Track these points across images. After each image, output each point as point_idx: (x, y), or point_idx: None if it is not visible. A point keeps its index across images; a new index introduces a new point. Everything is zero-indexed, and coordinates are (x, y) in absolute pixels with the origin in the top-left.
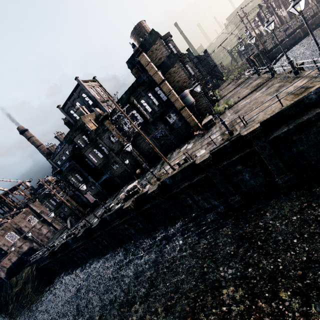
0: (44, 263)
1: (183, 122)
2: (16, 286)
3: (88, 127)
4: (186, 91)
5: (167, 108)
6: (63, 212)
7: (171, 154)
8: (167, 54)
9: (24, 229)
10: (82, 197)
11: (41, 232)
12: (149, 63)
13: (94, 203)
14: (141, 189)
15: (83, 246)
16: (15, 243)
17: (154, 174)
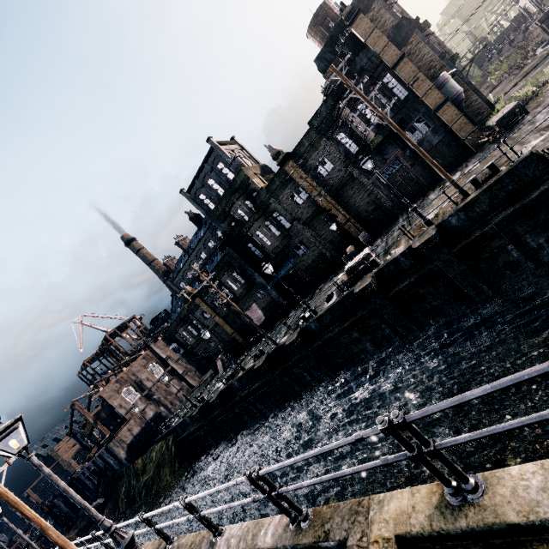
0: (188, 431)
1: (442, 134)
2: (143, 473)
3: (255, 183)
4: (445, 73)
5: (407, 114)
6: (207, 349)
7: (419, 202)
8: (394, 22)
9: (146, 383)
10: (242, 315)
11: (170, 389)
12: (374, 29)
13: (262, 326)
14: (380, 261)
15: (263, 390)
16: (135, 404)
17: (420, 212)
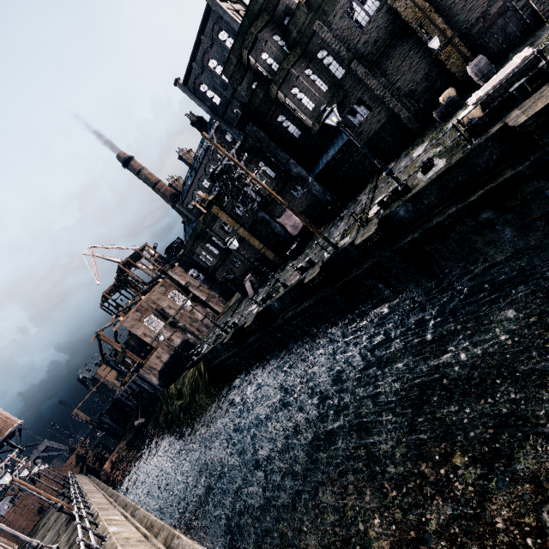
0: (221, 358)
1: None
2: (179, 397)
3: None
4: None
5: None
6: (232, 270)
7: None
8: None
9: (168, 311)
10: (272, 224)
11: (195, 316)
12: None
13: (298, 236)
14: None
15: (315, 310)
16: (160, 332)
17: None
